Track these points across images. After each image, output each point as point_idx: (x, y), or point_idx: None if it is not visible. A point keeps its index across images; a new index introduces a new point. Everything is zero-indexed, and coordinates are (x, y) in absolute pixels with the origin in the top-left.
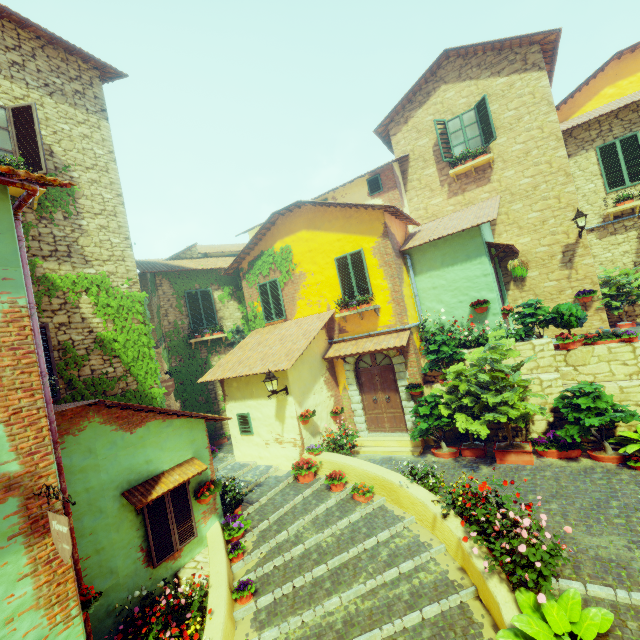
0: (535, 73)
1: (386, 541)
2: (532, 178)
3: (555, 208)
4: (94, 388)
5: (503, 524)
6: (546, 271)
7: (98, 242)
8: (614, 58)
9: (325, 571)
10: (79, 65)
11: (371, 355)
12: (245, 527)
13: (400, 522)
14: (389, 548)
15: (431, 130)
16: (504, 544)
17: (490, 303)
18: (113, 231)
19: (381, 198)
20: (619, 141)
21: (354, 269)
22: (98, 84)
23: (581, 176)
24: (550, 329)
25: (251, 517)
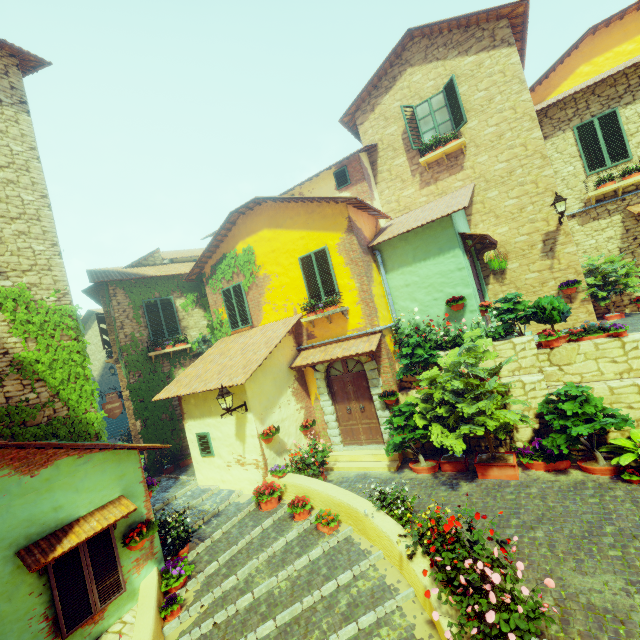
0: (504, 49)
1: (348, 584)
2: (507, 163)
3: (533, 194)
4: (9, 419)
5: (470, 578)
6: (527, 262)
7: (16, 250)
8: (588, 34)
9: (272, 629)
10: None
11: (342, 361)
12: (187, 574)
13: (365, 559)
14: (350, 594)
15: (399, 117)
16: (470, 608)
17: (466, 299)
18: (36, 237)
19: (349, 191)
20: (597, 119)
21: (319, 269)
22: (16, 73)
23: (559, 159)
24: (534, 324)
25: (200, 558)
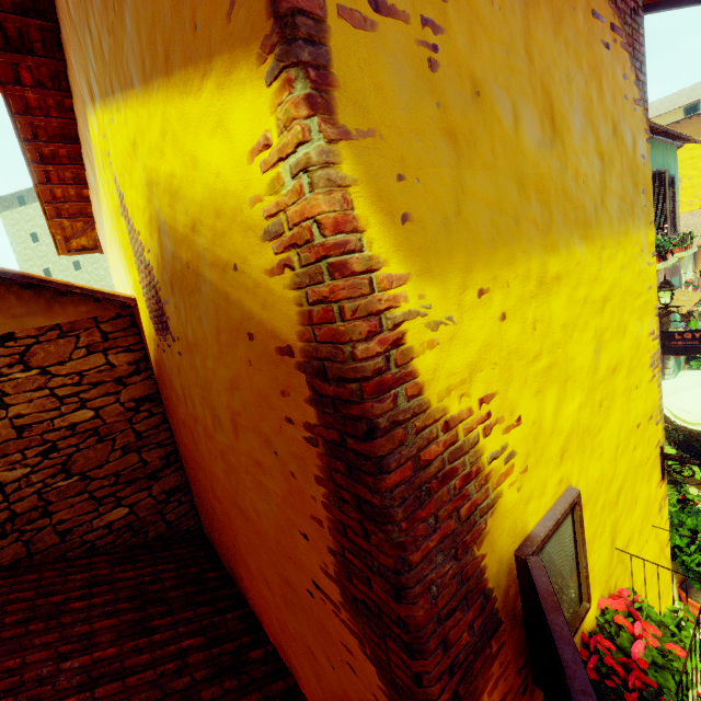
0: None
1: None
2: None
3: None
4: None
5: None
6: None
7: None
8: None
9: None
10: None
11: None
12: None
13: None
14: None
15: None
16: None
17: None
18: None
19: None
20: None
21: None
22: None
23: None
24: None
25: None
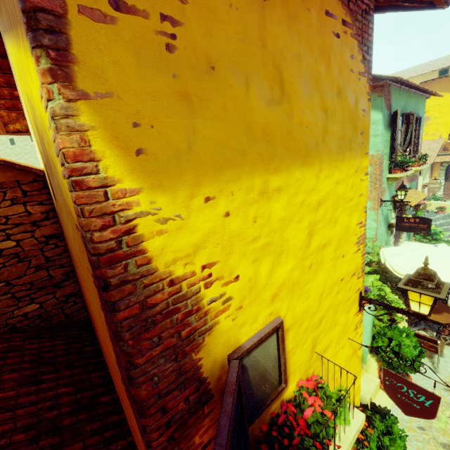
0: None
1: None
2: None
3: None
4: None
5: None
6: None
7: None
8: None
9: None
10: None
11: None
12: None
13: None
14: None
15: None
16: None
17: None
18: None
19: None
20: None
21: None
22: None
23: None
24: None
25: None
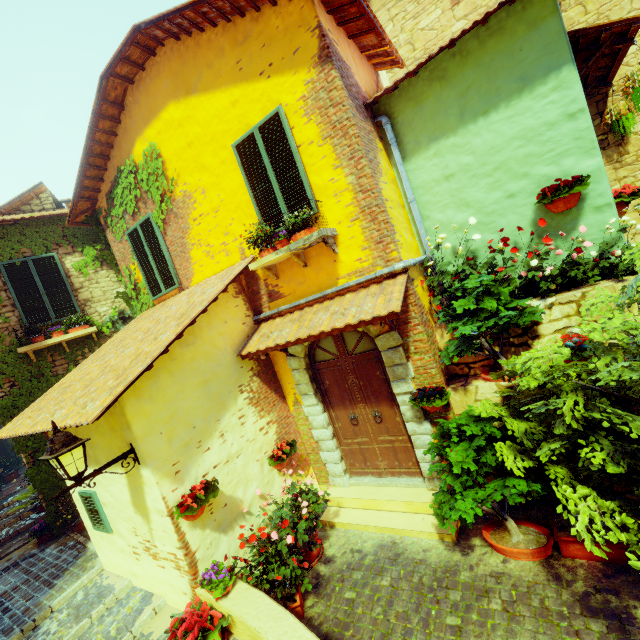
0: None
1: None
2: None
3: None
4: None
5: None
6: None
7: None
8: None
9: None
10: None
11: (334, 336)
12: None
13: None
14: None
15: None
16: None
17: (589, 182)
18: None
19: None
20: None
21: (272, 159)
22: None
23: None
24: None
25: None
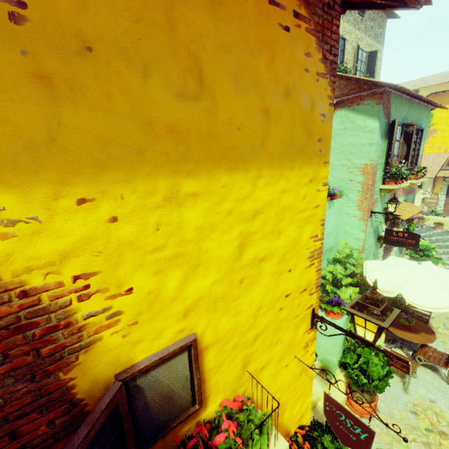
0: None
1: None
2: None
3: None
4: None
5: None
6: None
7: None
8: None
9: (448, 244)
10: (383, 17)
11: None
12: None
13: None
14: None
15: None
16: None
17: None
18: None
19: None
20: None
21: None
22: (385, 25)
23: None
24: None
25: None
